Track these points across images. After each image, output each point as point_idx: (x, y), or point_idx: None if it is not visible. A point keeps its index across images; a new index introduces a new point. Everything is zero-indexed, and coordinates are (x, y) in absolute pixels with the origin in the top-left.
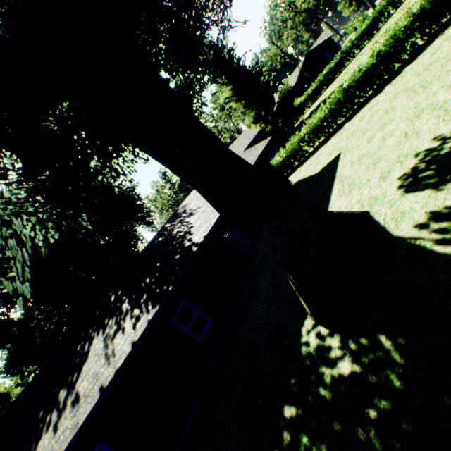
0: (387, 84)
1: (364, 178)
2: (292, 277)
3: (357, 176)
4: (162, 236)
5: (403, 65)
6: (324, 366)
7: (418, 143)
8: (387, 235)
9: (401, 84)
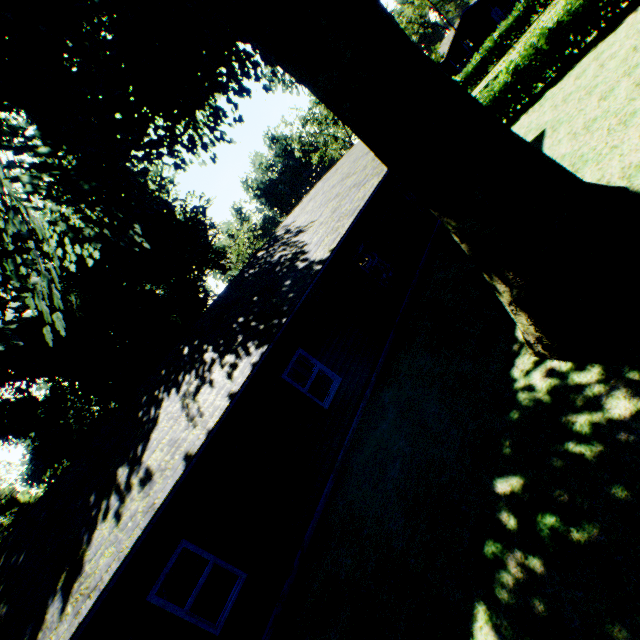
0: (629, 15)
1: (605, 147)
2: (511, 274)
3: (589, 148)
4: (255, 267)
5: None
6: (572, 413)
7: None
8: None
9: None
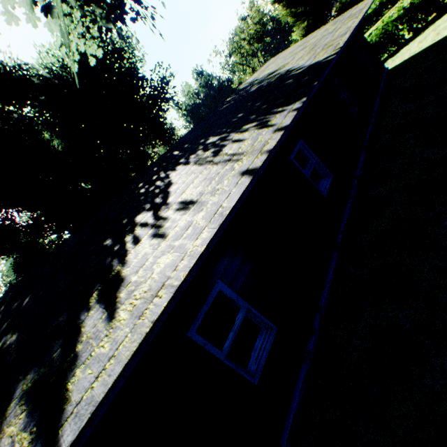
0: None
1: None
2: None
3: None
4: (228, 103)
5: None
6: None
7: None
8: None
9: None
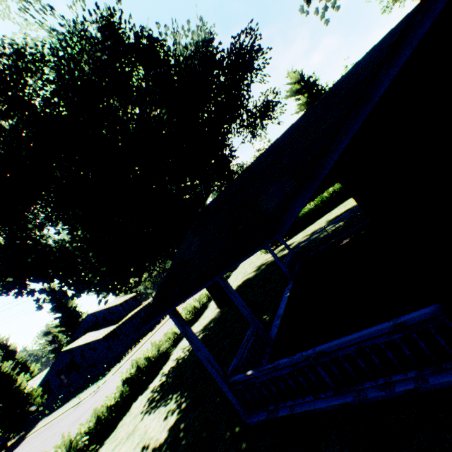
0: None
1: None
2: None
3: None
4: None
5: None
6: None
7: None
8: None
9: None
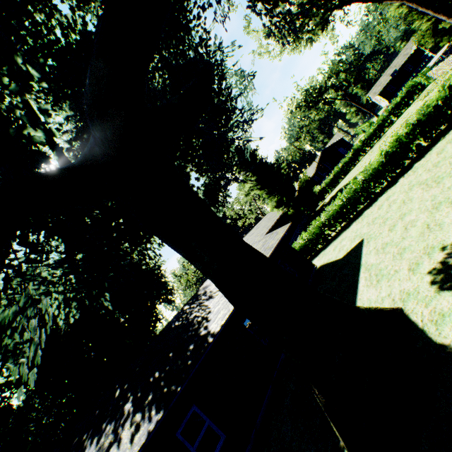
0: (400, 177)
1: (391, 268)
2: (316, 390)
3: (384, 265)
4: (179, 319)
5: (412, 162)
6: None
7: (443, 235)
8: (429, 342)
9: (413, 178)
